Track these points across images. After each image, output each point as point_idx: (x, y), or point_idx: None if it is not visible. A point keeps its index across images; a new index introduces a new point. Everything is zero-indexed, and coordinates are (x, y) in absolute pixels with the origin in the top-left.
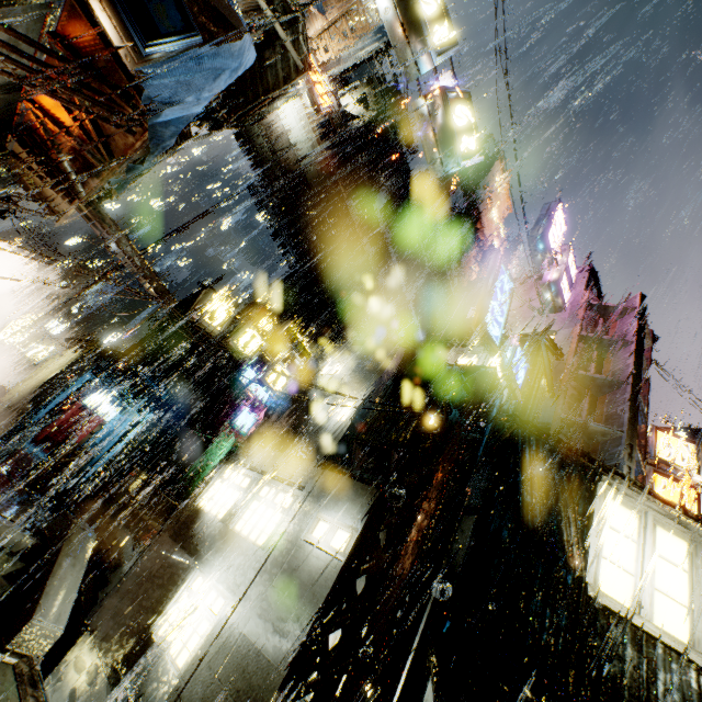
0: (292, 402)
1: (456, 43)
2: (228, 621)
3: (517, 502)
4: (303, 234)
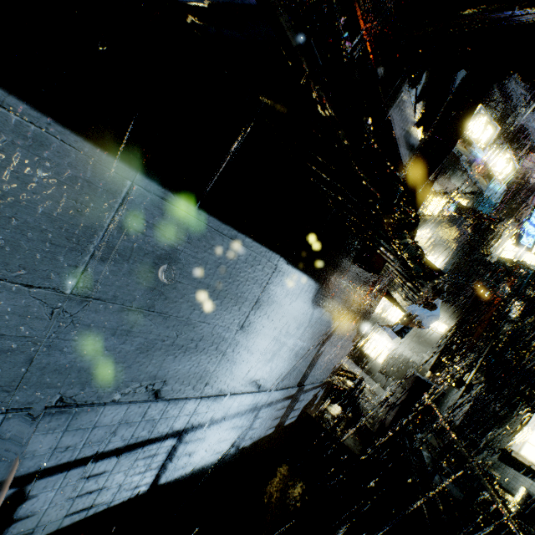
0: None
1: (497, 129)
2: (396, 351)
3: None
4: None
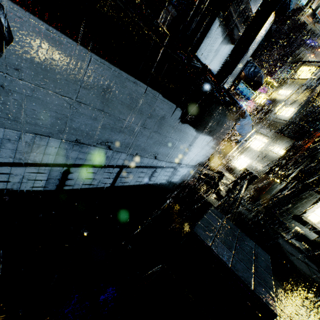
0: (267, 107)
1: None
2: (251, 164)
3: None
4: None
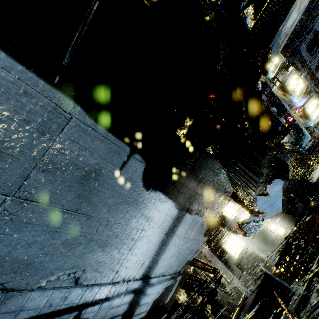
0: None
1: (306, 83)
2: (247, 248)
3: None
4: None
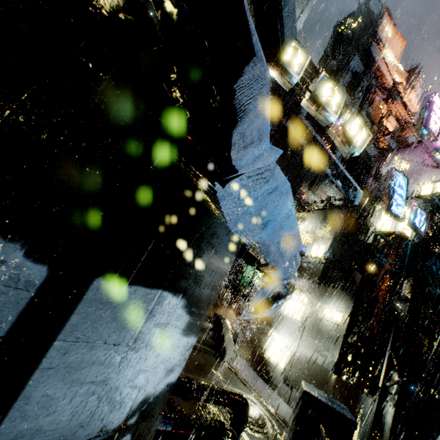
0: None
1: (343, 96)
2: (296, 351)
3: (430, 294)
4: None
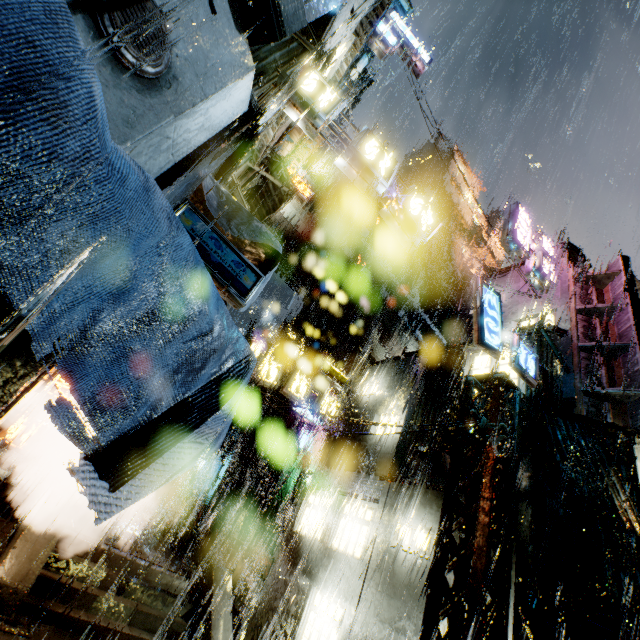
0: (345, 425)
1: (397, 162)
2: (352, 627)
3: (562, 481)
4: (311, 278)
